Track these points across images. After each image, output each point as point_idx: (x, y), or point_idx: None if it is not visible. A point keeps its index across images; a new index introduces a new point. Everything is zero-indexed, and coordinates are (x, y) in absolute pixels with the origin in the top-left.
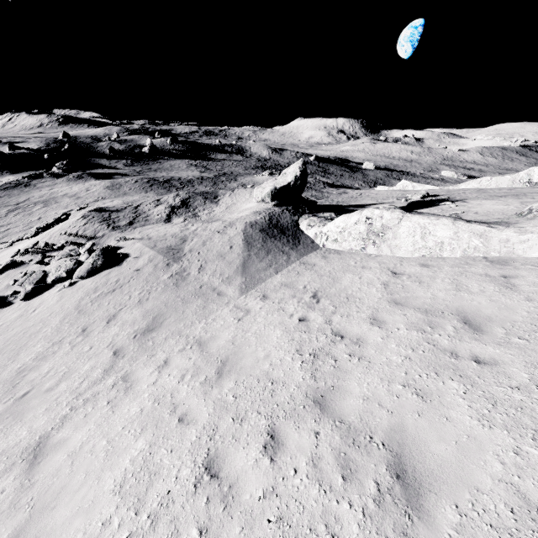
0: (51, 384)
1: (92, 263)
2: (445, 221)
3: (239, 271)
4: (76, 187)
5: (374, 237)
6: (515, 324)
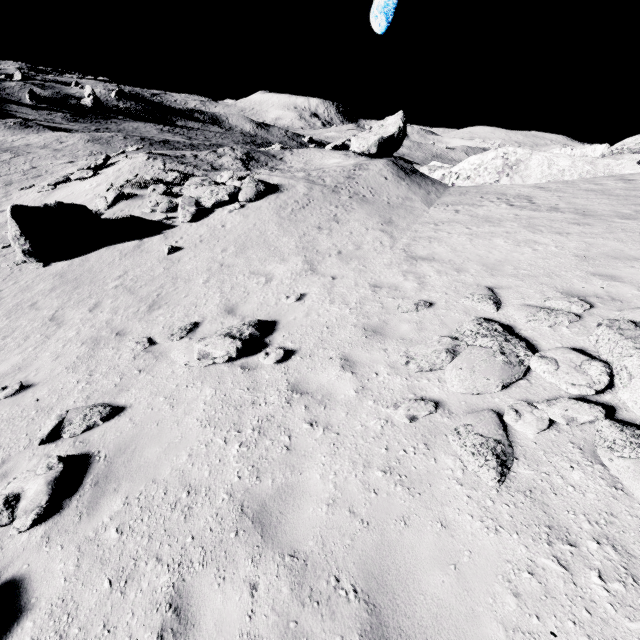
0: (353, 247)
1: (254, 187)
2: (563, 155)
3: (412, 194)
4: (32, 137)
5: (508, 170)
6: None
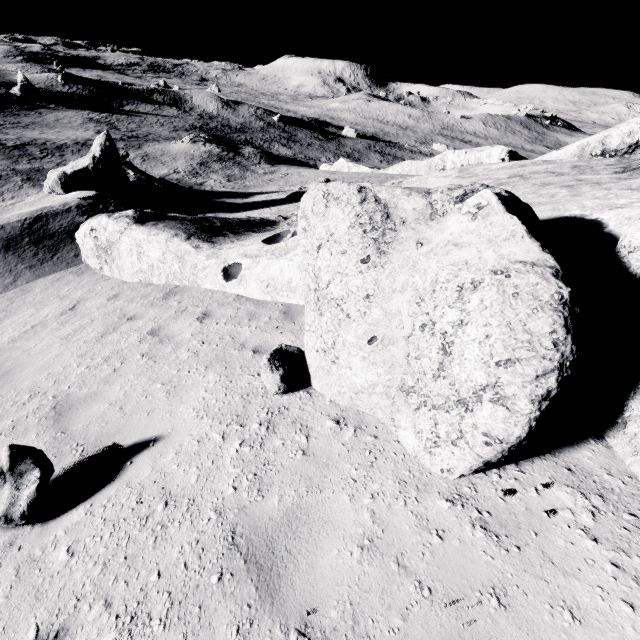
0: None
1: None
2: (161, 237)
3: None
4: None
5: (104, 255)
6: (7, 394)
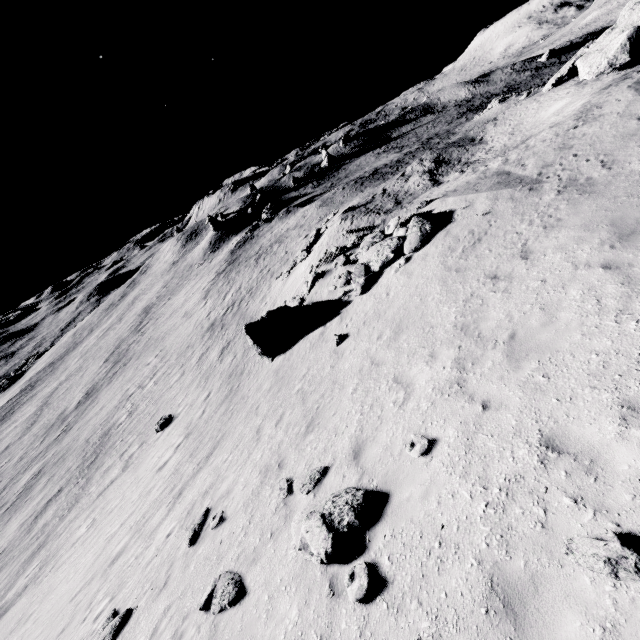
0: (539, 320)
1: (418, 231)
2: None
3: None
4: (291, 220)
5: None
6: None
